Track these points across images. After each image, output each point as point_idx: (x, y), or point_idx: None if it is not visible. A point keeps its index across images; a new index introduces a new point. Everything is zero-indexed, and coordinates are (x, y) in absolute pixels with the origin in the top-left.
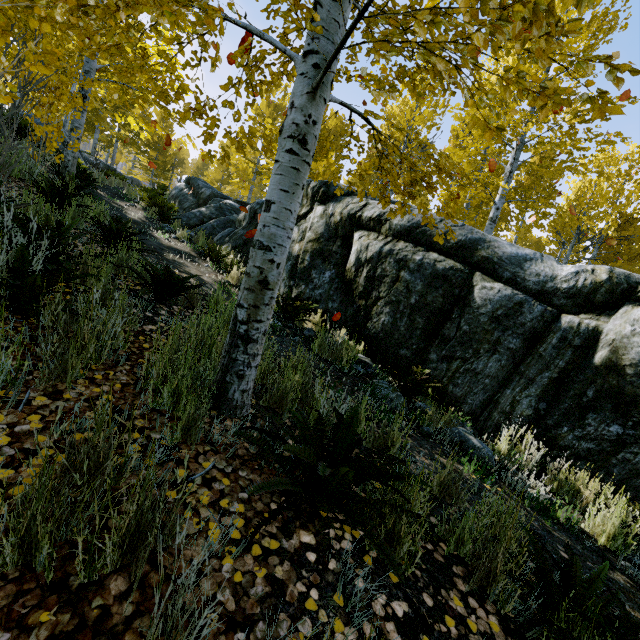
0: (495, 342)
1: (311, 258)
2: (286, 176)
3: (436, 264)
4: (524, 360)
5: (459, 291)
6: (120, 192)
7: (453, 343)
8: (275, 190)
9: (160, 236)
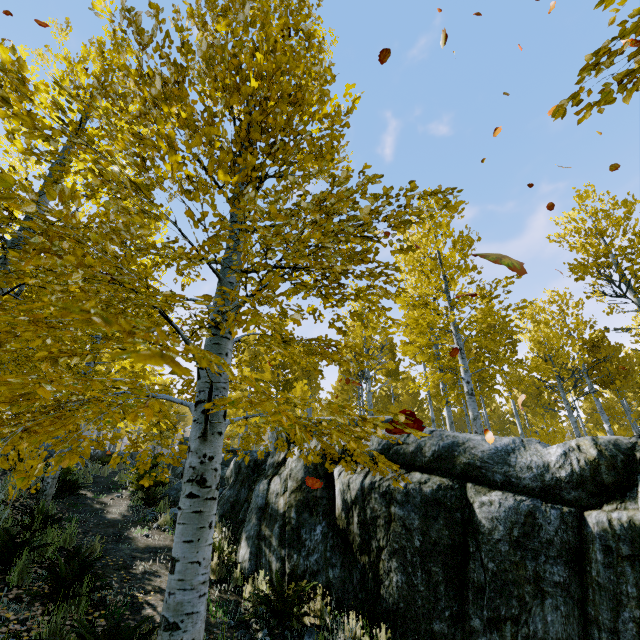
0: (535, 578)
1: (297, 513)
2: (188, 523)
3: (422, 487)
4: (585, 595)
5: (460, 514)
6: (111, 480)
7: (489, 593)
8: (178, 543)
9: (138, 533)
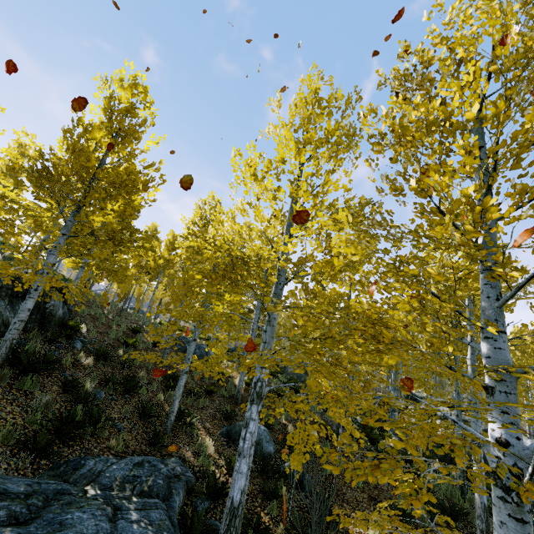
0: None
1: None
2: None
3: None
4: None
5: None
6: None
7: None
8: None
9: None
